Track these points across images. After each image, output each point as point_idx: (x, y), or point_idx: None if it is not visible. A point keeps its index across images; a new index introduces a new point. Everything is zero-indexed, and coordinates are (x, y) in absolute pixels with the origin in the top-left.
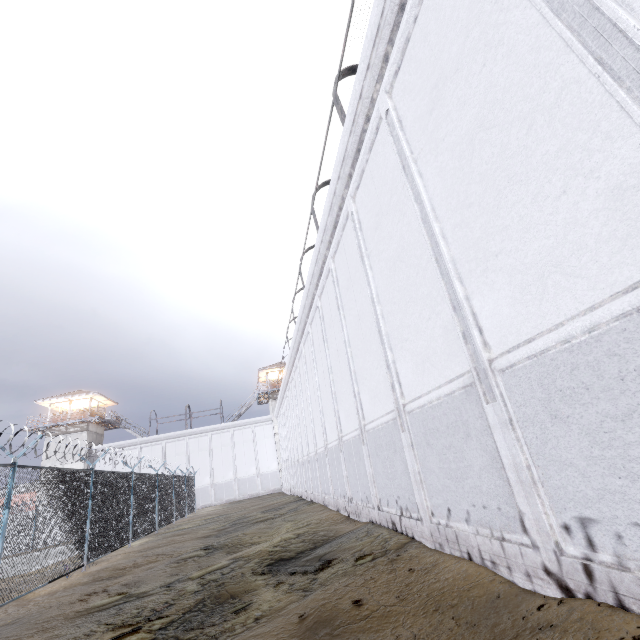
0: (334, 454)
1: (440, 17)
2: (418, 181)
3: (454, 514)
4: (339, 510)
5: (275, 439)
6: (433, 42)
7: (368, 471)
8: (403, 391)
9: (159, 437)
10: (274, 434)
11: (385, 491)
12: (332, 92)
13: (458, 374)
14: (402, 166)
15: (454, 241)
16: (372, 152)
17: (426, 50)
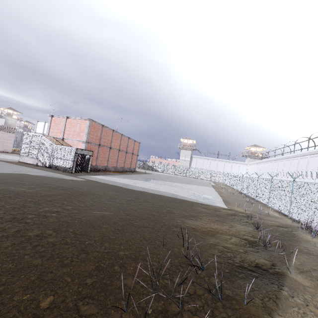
0: None
1: None
2: None
3: None
4: None
5: (246, 171)
6: None
7: None
8: None
9: (210, 158)
10: (246, 169)
11: None
12: None
13: None
14: None
15: None
16: None
17: None
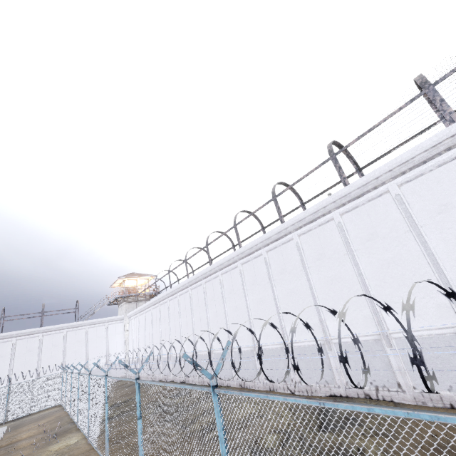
0: (272, 353)
1: (453, 182)
2: (426, 238)
3: (437, 387)
4: (275, 390)
5: (125, 335)
6: (445, 188)
7: (334, 366)
8: (388, 326)
9: (10, 334)
10: (124, 331)
11: (356, 377)
12: (329, 153)
13: (447, 326)
14: (410, 225)
15: (452, 271)
16: (371, 202)
17: (438, 187)
